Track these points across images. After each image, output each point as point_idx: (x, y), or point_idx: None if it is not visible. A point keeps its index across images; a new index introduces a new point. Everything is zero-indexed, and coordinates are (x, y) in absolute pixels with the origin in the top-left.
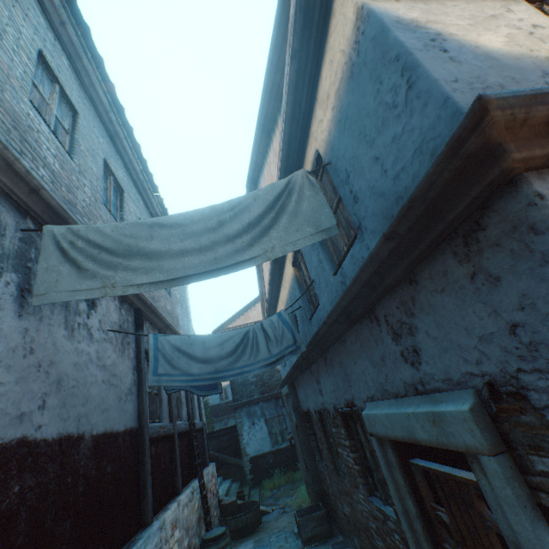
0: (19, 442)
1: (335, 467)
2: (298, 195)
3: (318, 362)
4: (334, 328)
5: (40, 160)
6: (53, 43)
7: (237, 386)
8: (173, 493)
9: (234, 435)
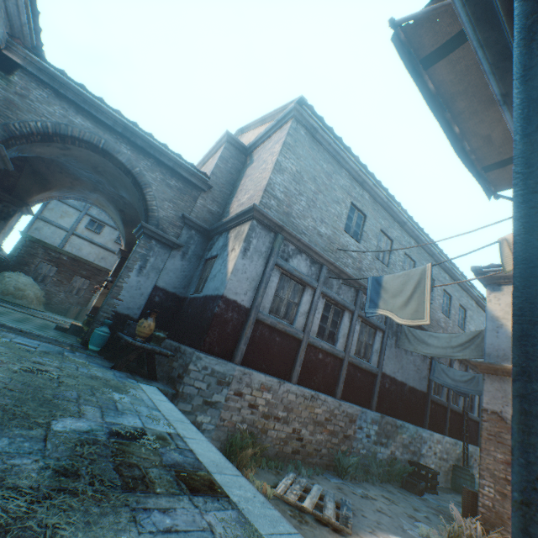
0: (393, 377)
1: None
2: (481, 339)
3: None
4: None
5: None
6: (408, 241)
7: None
8: (441, 432)
9: None
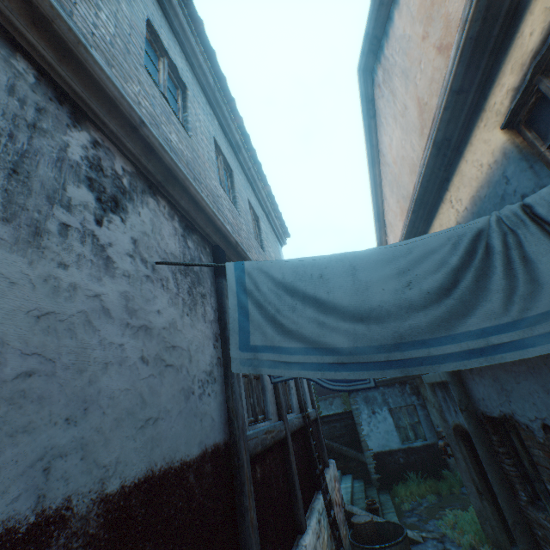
0: None
1: None
2: None
3: None
4: None
5: None
6: None
7: None
8: (294, 532)
9: (348, 422)
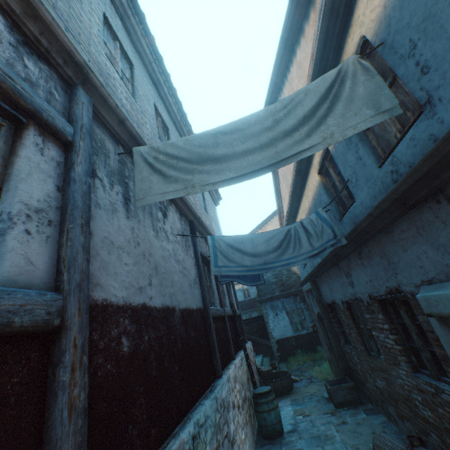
0: (142, 306)
1: (366, 348)
2: (351, 82)
3: (349, 257)
4: (379, 219)
5: (119, 101)
6: (110, 7)
7: (260, 285)
8: (229, 358)
9: (261, 323)
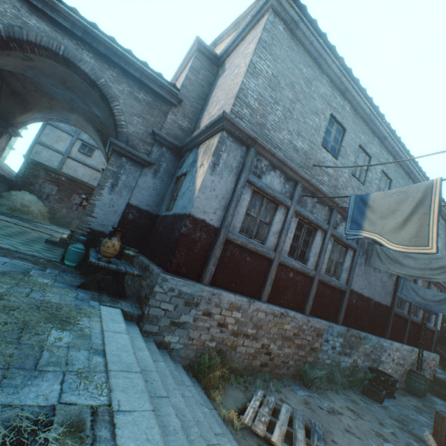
0: (360, 293)
1: None
2: None
3: None
4: None
5: None
6: (387, 158)
7: None
8: (400, 341)
9: None
